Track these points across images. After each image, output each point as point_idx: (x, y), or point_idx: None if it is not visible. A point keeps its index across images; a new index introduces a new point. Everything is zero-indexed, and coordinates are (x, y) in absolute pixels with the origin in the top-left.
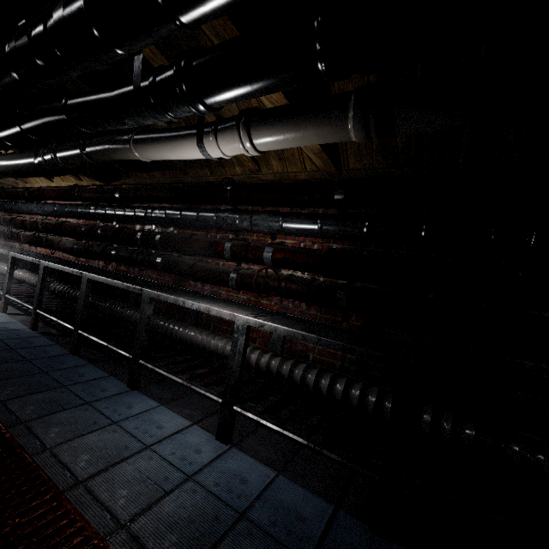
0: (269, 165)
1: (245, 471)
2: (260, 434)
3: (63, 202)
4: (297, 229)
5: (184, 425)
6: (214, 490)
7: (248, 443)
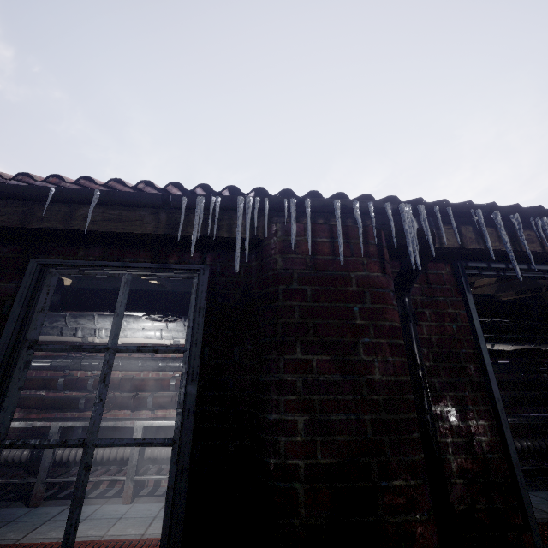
0: None
1: None
2: None
3: None
4: None
5: None
6: None
7: None
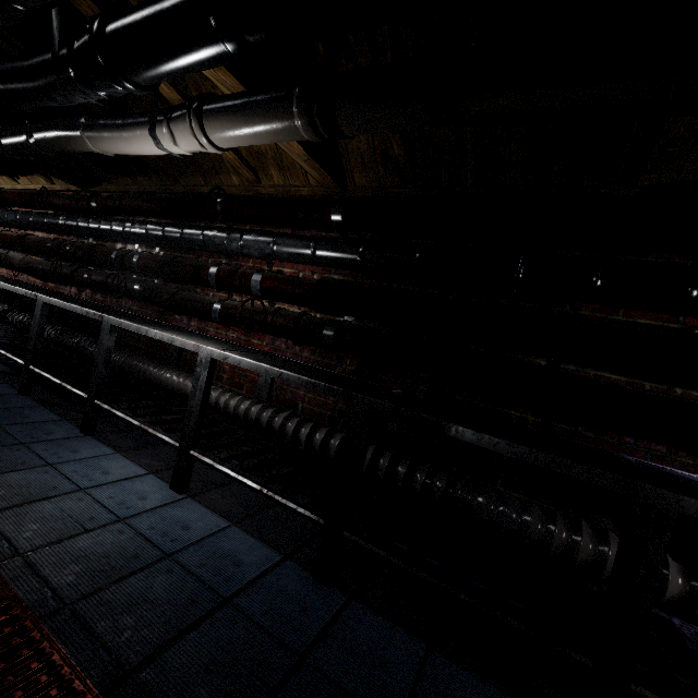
0: (269, 176)
1: (193, 519)
2: (228, 489)
3: (32, 210)
4: (289, 253)
5: (137, 473)
6: (146, 532)
7: (209, 495)
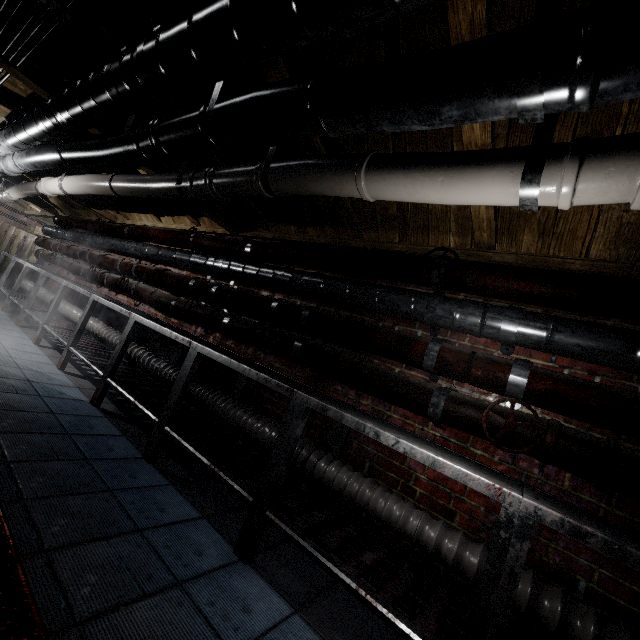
0: (515, 242)
1: None
2: None
3: (167, 246)
4: (584, 347)
5: None
6: None
7: None
